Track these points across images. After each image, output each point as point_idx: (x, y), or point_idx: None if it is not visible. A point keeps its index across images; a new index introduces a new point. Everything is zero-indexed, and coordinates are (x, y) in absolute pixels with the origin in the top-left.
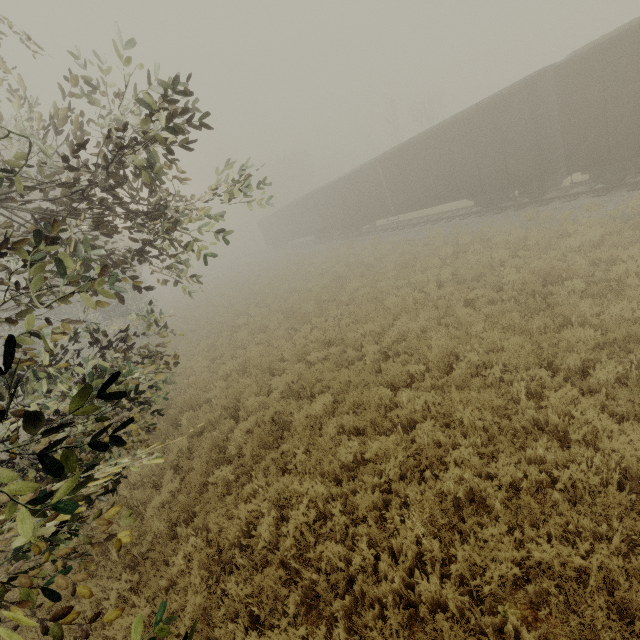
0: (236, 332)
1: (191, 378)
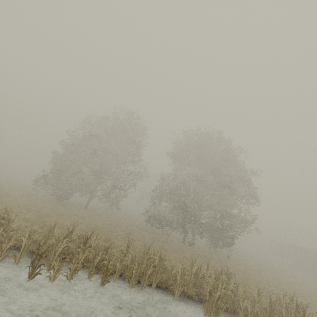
0: (239, 256)
1: (224, 253)
